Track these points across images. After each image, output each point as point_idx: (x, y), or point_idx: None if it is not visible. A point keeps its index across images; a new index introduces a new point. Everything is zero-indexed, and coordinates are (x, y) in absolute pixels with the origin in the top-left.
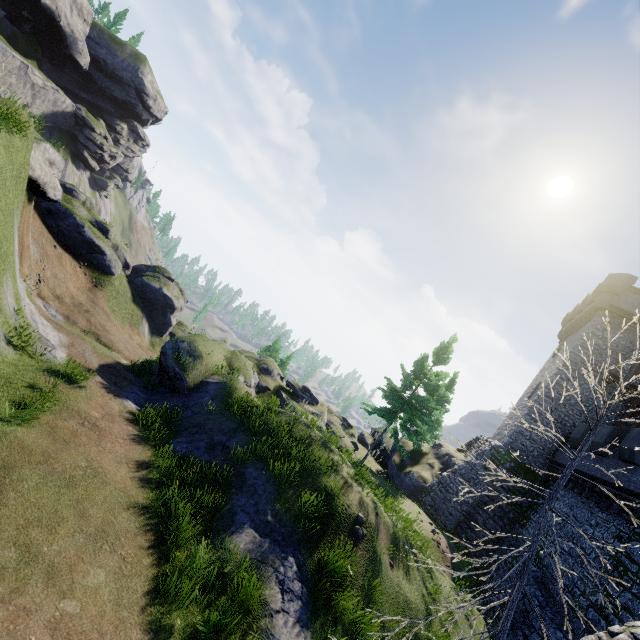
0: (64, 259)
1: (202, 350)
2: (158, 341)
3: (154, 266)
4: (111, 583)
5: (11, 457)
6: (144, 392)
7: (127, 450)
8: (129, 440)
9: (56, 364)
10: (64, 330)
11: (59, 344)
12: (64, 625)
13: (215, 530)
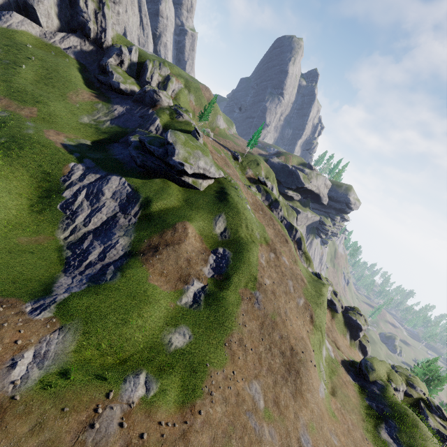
0: None
1: (375, 367)
2: (353, 343)
3: (353, 307)
4: (356, 420)
5: (335, 384)
6: (354, 375)
7: (353, 394)
8: (353, 391)
9: (333, 359)
10: (330, 343)
11: (331, 350)
12: (351, 419)
13: (377, 428)
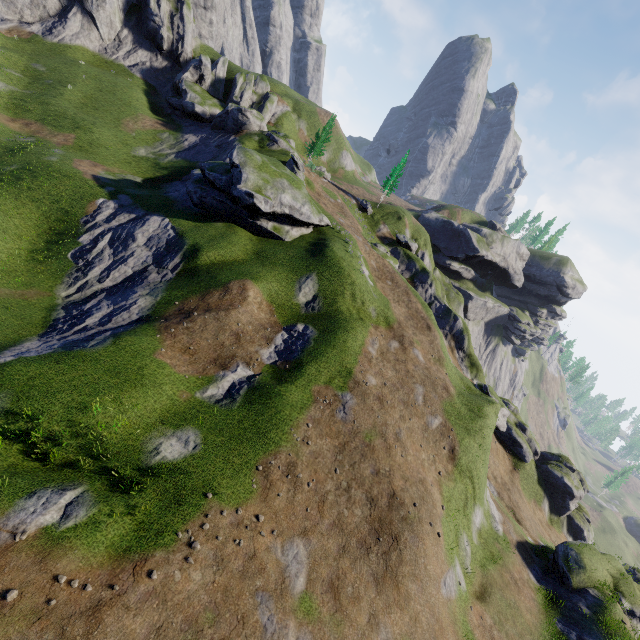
0: (498, 449)
1: (586, 563)
2: (555, 519)
3: (557, 455)
4: None
5: (491, 581)
6: (541, 572)
7: (530, 606)
8: (531, 601)
9: (499, 535)
10: (500, 509)
11: (499, 520)
12: None
13: None
